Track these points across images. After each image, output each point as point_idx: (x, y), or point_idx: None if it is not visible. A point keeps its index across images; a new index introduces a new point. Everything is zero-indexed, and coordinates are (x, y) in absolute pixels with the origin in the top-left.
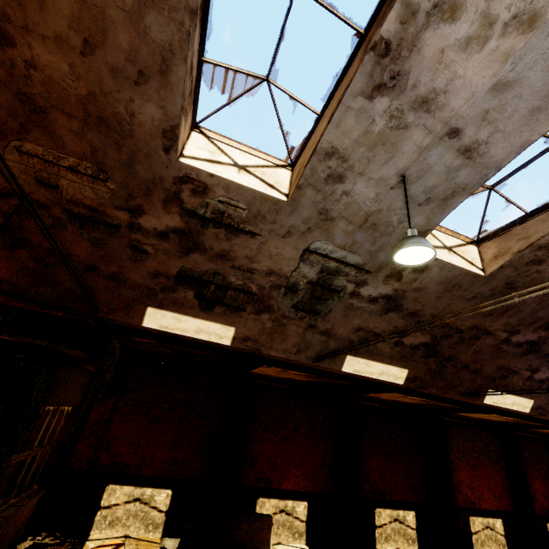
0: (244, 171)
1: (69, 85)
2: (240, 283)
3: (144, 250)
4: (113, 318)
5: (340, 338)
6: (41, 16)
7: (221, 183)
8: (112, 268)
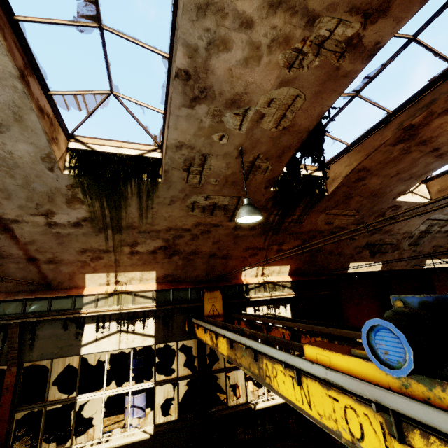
0: (413, 194)
1: (373, 187)
2: (389, 241)
3: (354, 238)
4: (336, 272)
5: (425, 253)
6: (387, 170)
7: (408, 204)
8: (339, 250)
